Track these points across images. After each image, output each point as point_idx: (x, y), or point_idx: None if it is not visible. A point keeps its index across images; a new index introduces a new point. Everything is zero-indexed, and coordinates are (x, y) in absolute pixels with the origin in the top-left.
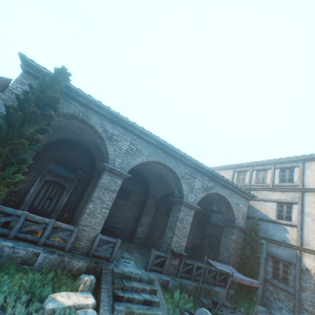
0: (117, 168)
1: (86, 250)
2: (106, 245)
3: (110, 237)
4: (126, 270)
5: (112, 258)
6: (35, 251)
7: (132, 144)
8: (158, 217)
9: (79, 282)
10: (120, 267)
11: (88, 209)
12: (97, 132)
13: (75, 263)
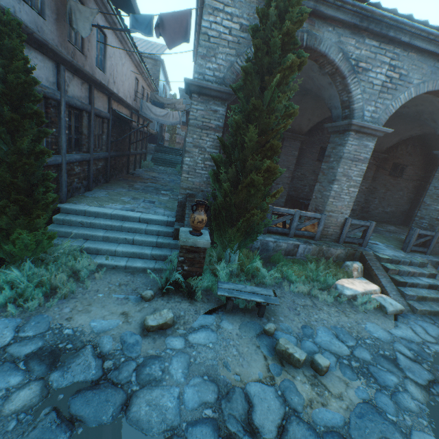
0: (367, 122)
1: (334, 237)
2: (356, 230)
3: (361, 221)
4: (388, 254)
5: (365, 242)
6: (294, 243)
7: (391, 69)
8: (376, 180)
9: (349, 269)
10: (379, 252)
11: (332, 191)
12: (329, 64)
13: (333, 251)
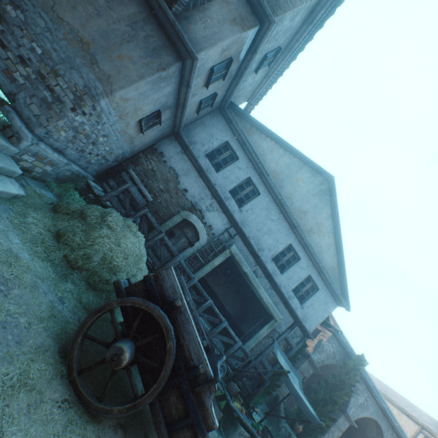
0: (350, 414)
1: None
2: None
3: None
4: None
5: None
6: None
7: (365, 399)
8: None
9: None
10: None
11: (324, 436)
12: None
13: None
